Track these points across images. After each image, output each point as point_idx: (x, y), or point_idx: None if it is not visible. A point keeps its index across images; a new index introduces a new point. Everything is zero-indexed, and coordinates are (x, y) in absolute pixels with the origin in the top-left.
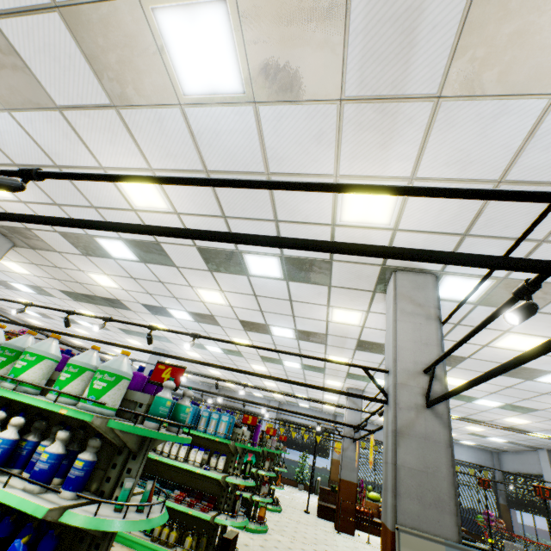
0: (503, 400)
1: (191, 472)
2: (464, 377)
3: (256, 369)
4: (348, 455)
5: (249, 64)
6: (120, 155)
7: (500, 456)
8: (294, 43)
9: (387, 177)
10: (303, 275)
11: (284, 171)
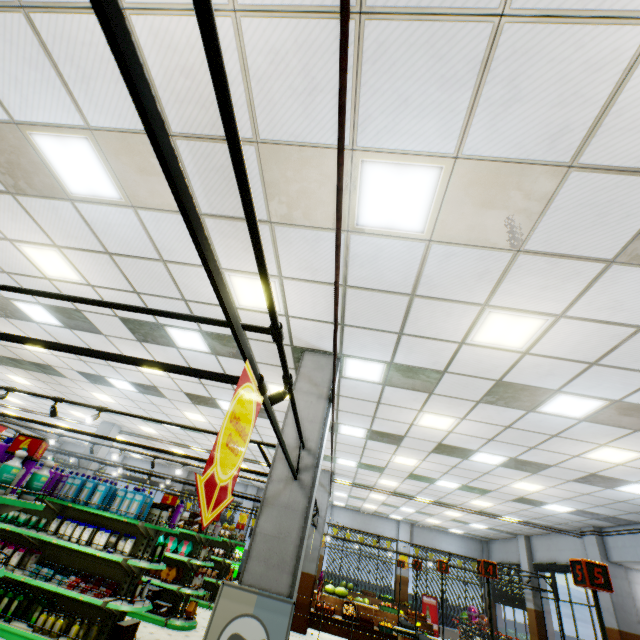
0: (458, 481)
1: (96, 557)
2: (413, 456)
3: None
4: (309, 544)
5: (119, 180)
6: (23, 231)
7: (489, 545)
8: (150, 173)
9: None
10: (228, 350)
11: (176, 260)
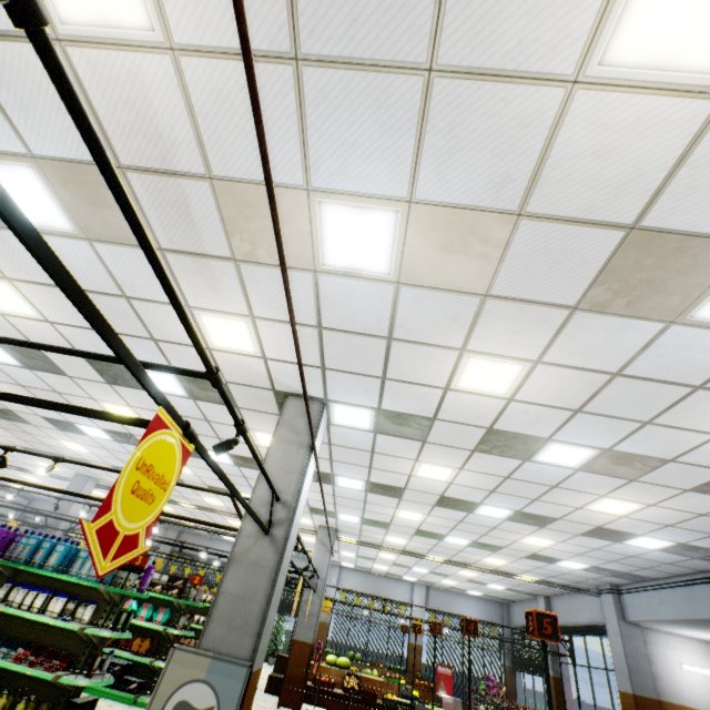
0: (467, 537)
1: (51, 626)
2: (417, 510)
3: (211, 503)
4: (307, 610)
5: (70, 211)
6: None
7: (510, 608)
8: (103, 205)
9: (232, 313)
10: (206, 394)
11: (141, 297)
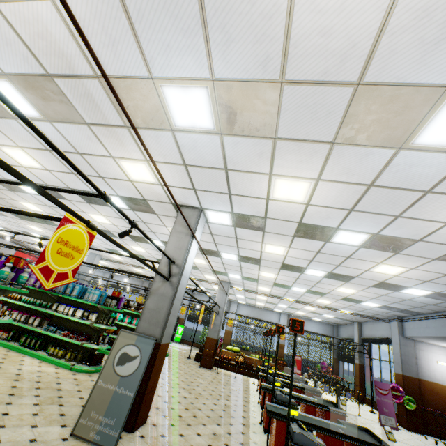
0: (304, 287)
1: (79, 322)
2: (271, 272)
3: None
4: (213, 323)
5: (35, 105)
6: None
7: (338, 328)
8: (49, 99)
9: (136, 159)
10: (138, 207)
11: (86, 153)
